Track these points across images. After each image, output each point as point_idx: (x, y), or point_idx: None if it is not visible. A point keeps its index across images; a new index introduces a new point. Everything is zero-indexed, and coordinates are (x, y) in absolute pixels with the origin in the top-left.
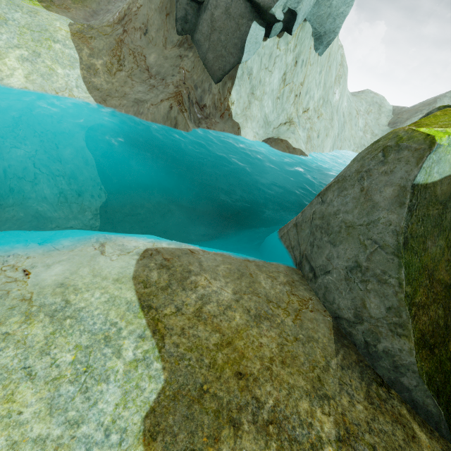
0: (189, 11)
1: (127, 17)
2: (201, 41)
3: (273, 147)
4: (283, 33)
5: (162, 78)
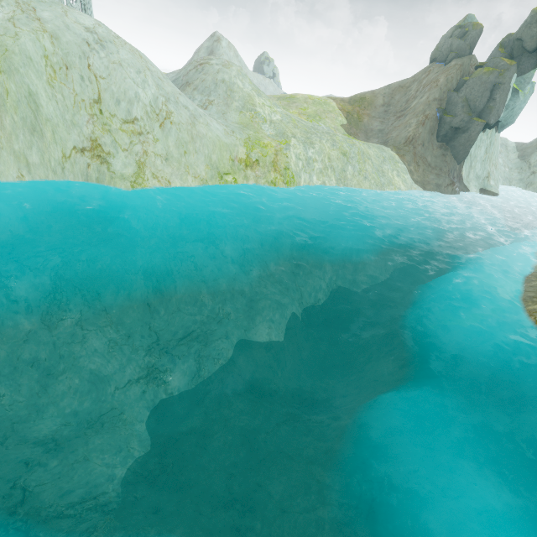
0: (449, 132)
1: (414, 139)
2: (456, 146)
3: (487, 195)
4: (486, 129)
5: (440, 169)
